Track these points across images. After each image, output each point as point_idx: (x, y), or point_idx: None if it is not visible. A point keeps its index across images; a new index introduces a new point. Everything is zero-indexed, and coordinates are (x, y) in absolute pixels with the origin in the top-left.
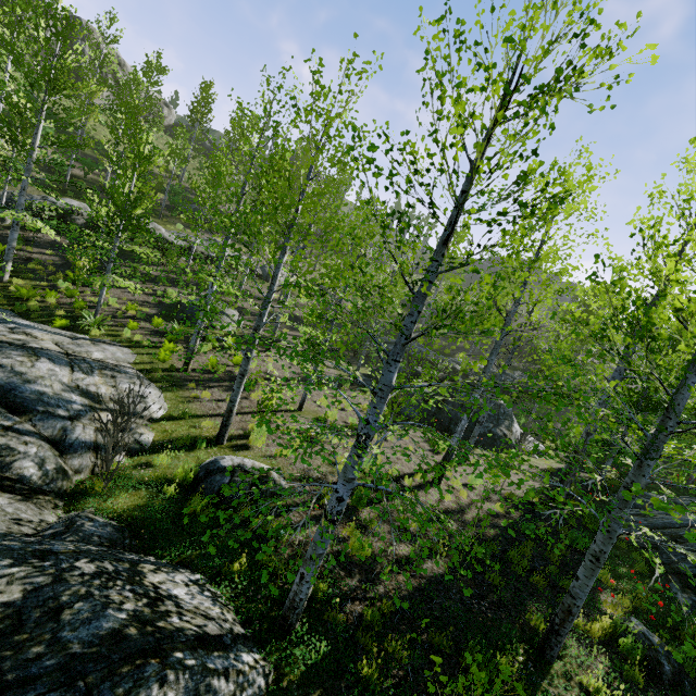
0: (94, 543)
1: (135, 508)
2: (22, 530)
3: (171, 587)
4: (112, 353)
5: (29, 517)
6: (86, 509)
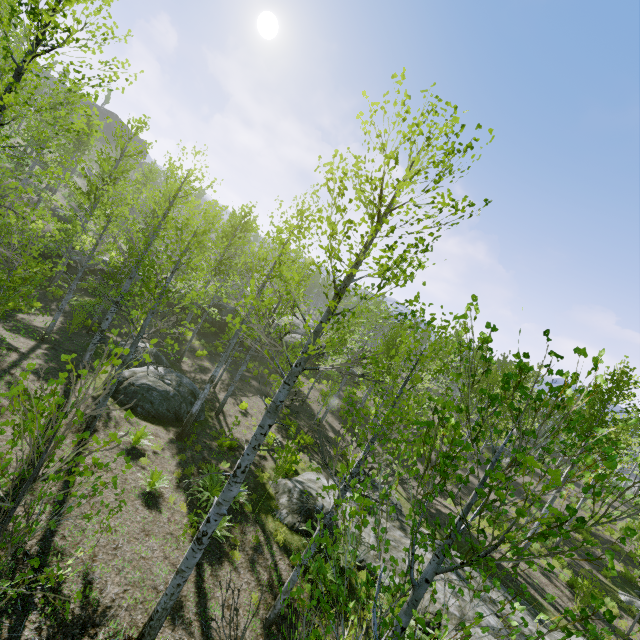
0: None
1: None
2: None
3: None
4: None
5: None
6: None
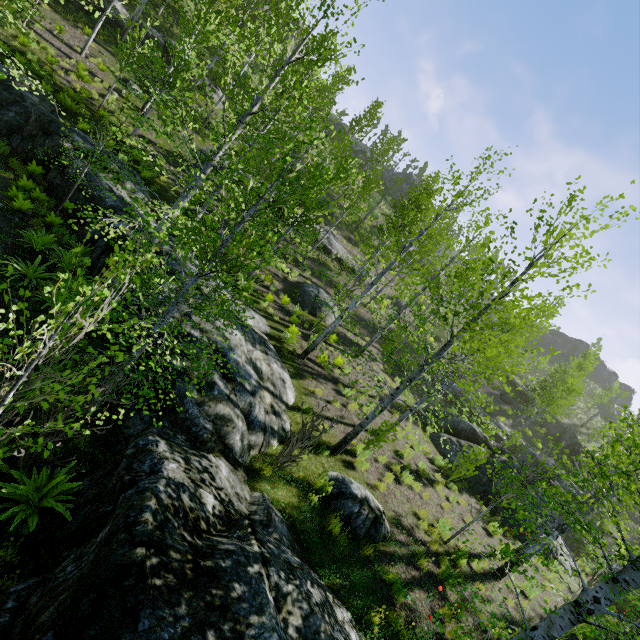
0: (285, 544)
1: (292, 506)
2: (242, 508)
3: (348, 630)
4: (257, 322)
5: (240, 492)
6: (263, 493)
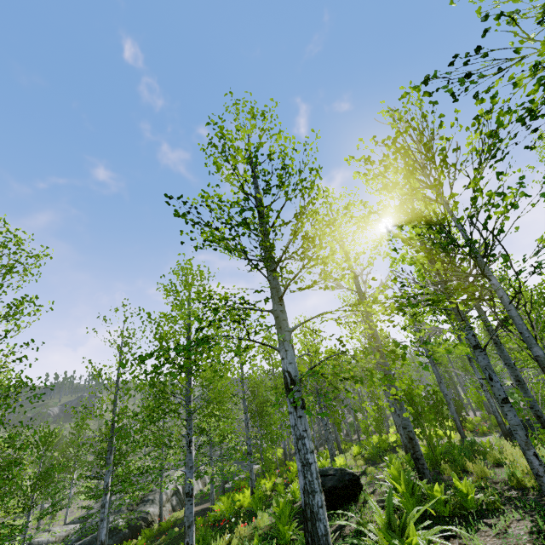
0: None
1: None
2: None
3: None
4: None
5: None
6: None
